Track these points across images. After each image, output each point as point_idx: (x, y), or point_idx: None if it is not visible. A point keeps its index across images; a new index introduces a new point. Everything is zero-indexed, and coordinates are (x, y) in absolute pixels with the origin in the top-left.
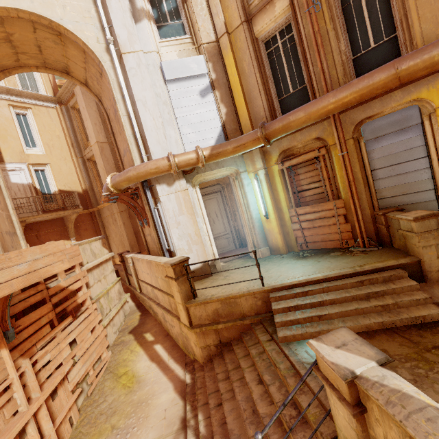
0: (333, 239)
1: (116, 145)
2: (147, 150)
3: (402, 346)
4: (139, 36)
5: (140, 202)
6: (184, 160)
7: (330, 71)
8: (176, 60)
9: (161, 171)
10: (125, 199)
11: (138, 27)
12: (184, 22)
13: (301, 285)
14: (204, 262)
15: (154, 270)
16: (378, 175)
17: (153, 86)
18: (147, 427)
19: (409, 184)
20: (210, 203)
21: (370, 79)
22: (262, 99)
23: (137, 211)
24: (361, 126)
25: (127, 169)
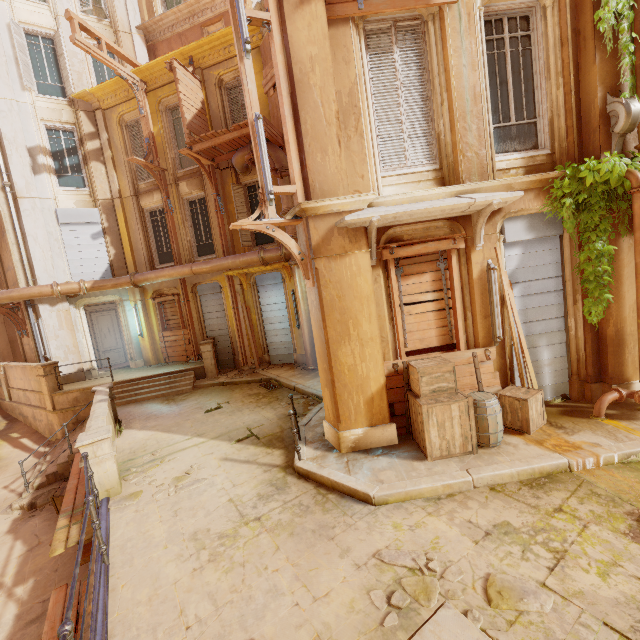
0: (183, 355)
1: (0, 256)
2: (34, 275)
3: (161, 400)
4: (38, 185)
5: (22, 314)
6: (67, 289)
7: (181, 250)
8: (72, 209)
9: (45, 296)
10: (5, 311)
11: (38, 178)
12: (85, 177)
13: (138, 380)
14: (70, 364)
15: (29, 374)
16: (206, 316)
17: (46, 225)
18: (6, 473)
19: (219, 324)
20: (104, 319)
21: (183, 269)
22: (144, 251)
23: (17, 322)
24: (197, 286)
25: (11, 289)
